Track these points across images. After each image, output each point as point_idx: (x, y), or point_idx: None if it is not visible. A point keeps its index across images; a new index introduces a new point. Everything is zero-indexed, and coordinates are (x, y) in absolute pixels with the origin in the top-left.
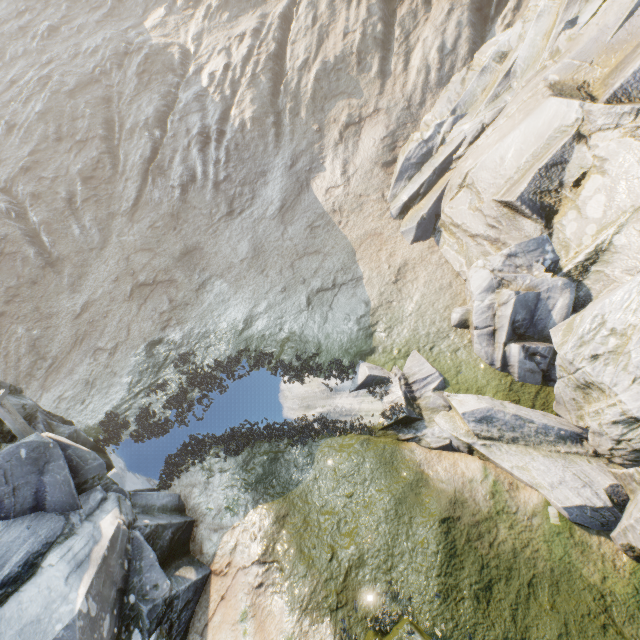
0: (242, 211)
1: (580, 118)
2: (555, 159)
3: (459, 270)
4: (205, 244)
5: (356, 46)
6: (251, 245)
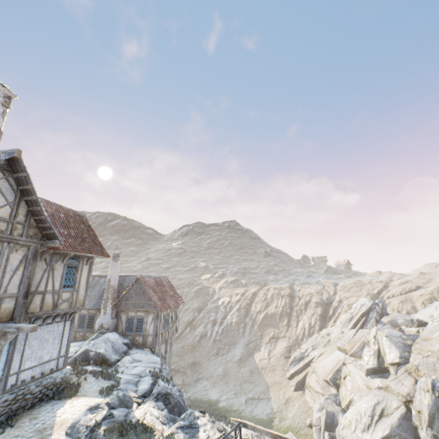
0: (222, 355)
1: (344, 358)
2: (338, 368)
3: (311, 405)
4: (203, 362)
5: (279, 312)
6: (223, 370)
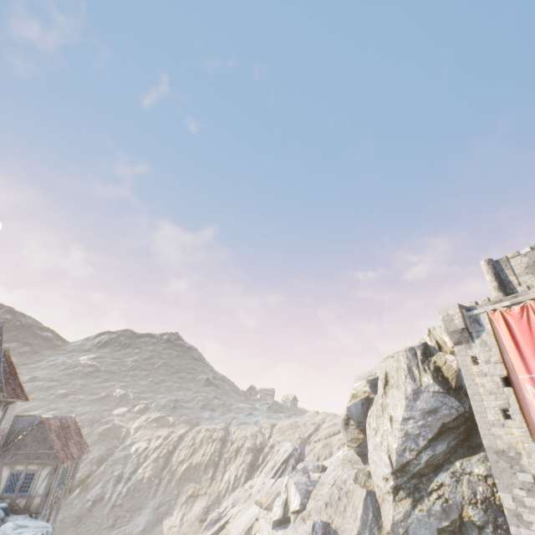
0: (120, 526)
1: (258, 512)
2: (251, 525)
3: None
4: None
5: (206, 461)
6: None
